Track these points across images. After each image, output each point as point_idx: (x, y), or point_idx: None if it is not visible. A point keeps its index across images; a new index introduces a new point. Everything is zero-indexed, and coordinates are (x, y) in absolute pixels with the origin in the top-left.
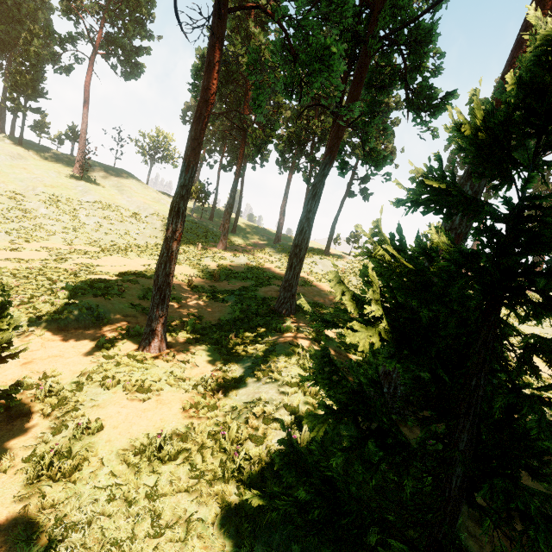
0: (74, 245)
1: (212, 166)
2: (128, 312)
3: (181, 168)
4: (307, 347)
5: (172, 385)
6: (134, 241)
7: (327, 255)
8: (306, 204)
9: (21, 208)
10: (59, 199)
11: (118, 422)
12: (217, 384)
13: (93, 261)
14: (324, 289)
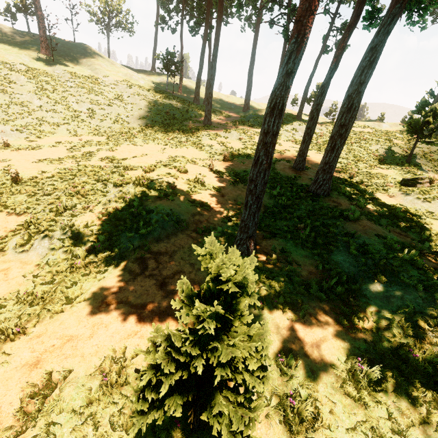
0: (80, 136)
1: (174, 30)
2: (193, 210)
3: (289, 47)
4: (384, 234)
5: (304, 294)
6: (127, 124)
7: (300, 120)
8: (359, 75)
9: (16, 102)
10: (45, 88)
11: (304, 349)
12: (344, 289)
13: (113, 153)
14: (317, 157)
